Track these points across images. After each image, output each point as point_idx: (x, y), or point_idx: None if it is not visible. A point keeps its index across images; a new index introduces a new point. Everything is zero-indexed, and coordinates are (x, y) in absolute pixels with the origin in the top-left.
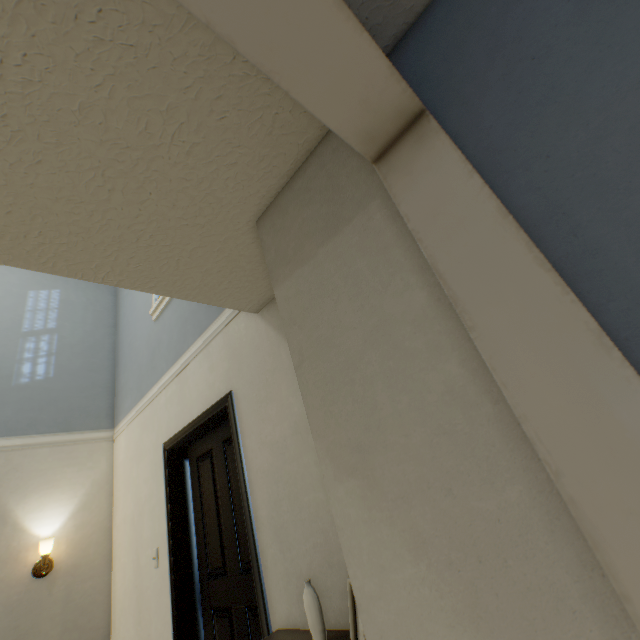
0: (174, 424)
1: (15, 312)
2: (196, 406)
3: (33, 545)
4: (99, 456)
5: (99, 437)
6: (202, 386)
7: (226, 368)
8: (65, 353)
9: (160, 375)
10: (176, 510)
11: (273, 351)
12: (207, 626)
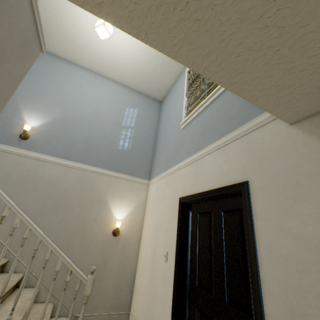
0: (188, 189)
1: (120, 116)
2: (208, 183)
3: (114, 221)
4: (142, 191)
5: (143, 182)
6: (215, 171)
7: (242, 163)
8: (135, 139)
9: (181, 159)
10: (182, 237)
11: (313, 158)
12: (190, 313)
